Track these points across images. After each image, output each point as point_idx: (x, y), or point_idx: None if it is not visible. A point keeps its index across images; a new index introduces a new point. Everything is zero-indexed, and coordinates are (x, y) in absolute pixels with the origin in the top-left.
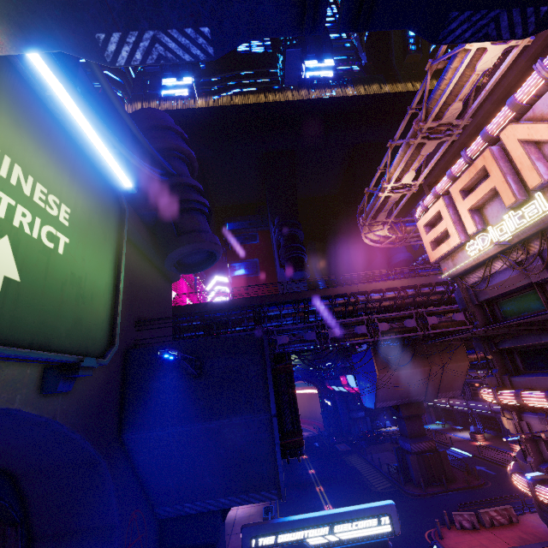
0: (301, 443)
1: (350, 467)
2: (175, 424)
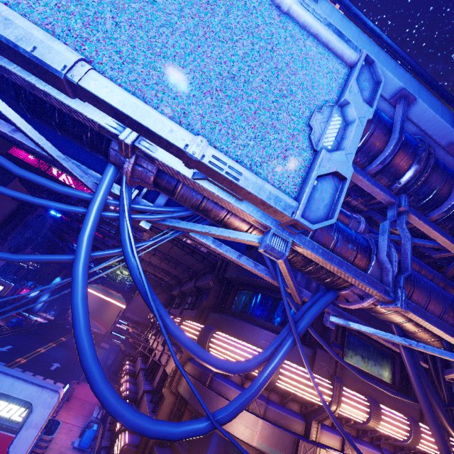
0: (3, 245)
1: None
2: None
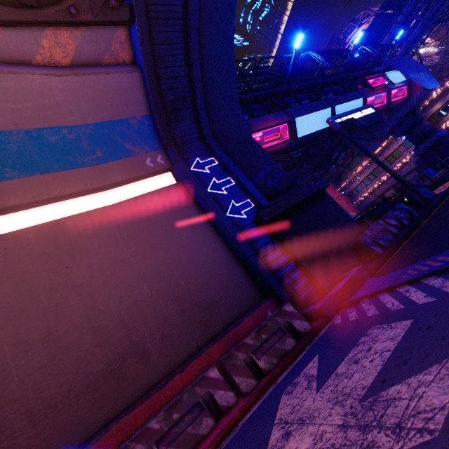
0: None
1: None
2: None
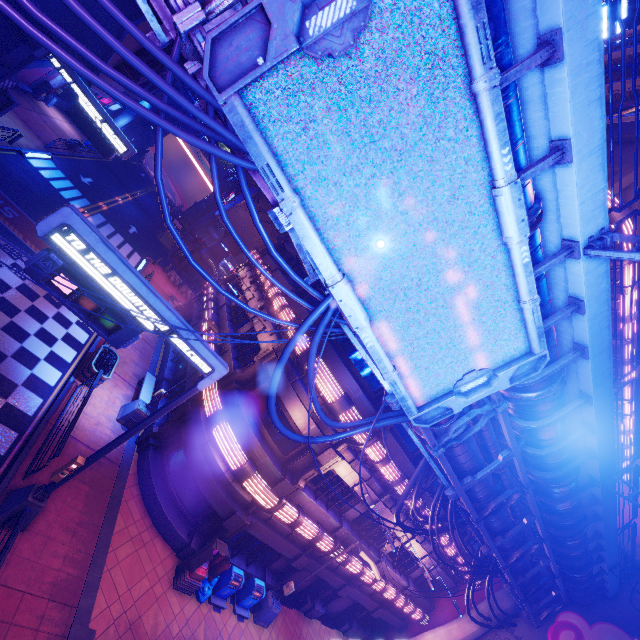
0: None
1: (163, 225)
2: None
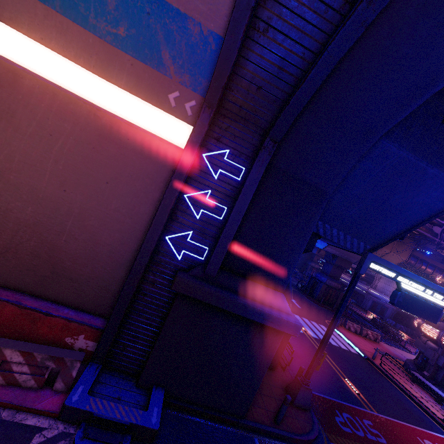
0: None
1: None
2: (409, 150)
